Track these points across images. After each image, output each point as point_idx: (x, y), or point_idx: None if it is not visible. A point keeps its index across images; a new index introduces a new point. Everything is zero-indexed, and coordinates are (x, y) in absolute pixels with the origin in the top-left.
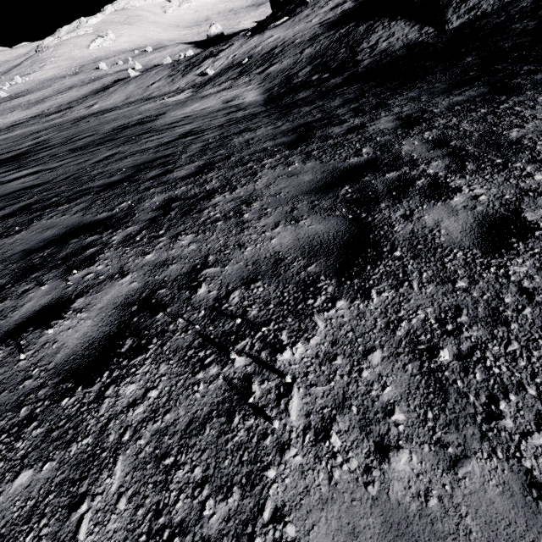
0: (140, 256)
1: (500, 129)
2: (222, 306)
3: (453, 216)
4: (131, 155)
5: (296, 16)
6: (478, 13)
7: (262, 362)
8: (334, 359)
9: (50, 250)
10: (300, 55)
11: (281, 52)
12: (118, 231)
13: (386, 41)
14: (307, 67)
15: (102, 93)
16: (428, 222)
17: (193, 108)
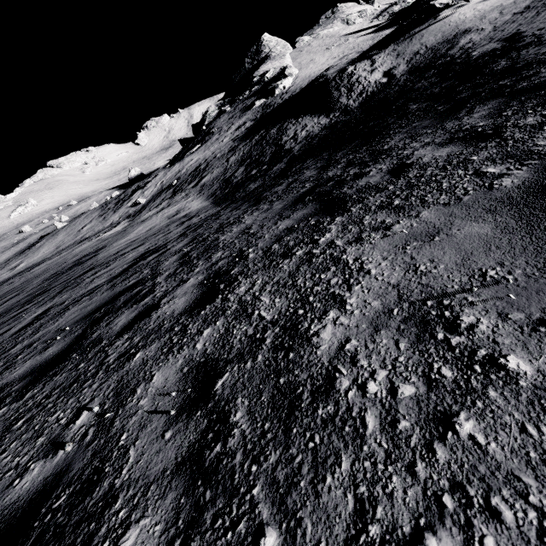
0: None
1: None
2: None
3: None
4: (75, 302)
5: (207, 142)
6: (369, 94)
7: None
8: None
9: None
10: (227, 163)
11: (207, 167)
12: None
13: (304, 131)
14: (240, 168)
15: (28, 251)
16: None
17: (137, 232)
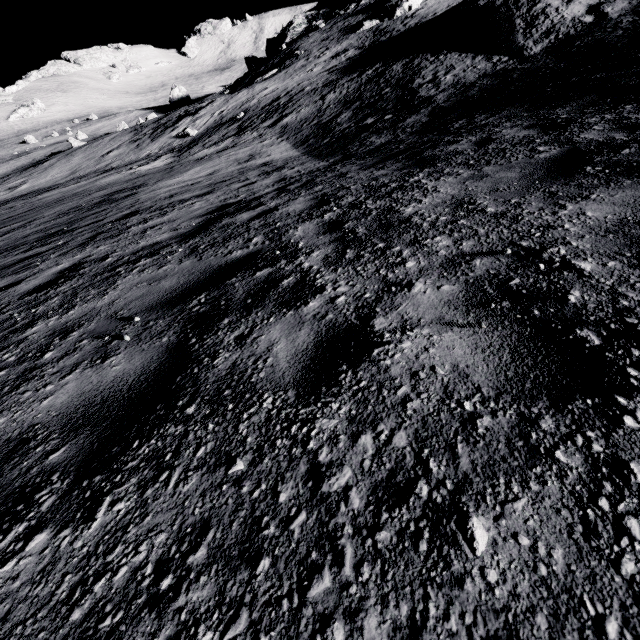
0: None
1: None
2: None
3: None
4: (127, 264)
5: (289, 68)
6: (560, 36)
7: None
8: None
9: None
10: (322, 101)
11: (291, 102)
12: None
13: (449, 74)
14: (345, 112)
15: (33, 169)
16: None
17: (193, 174)
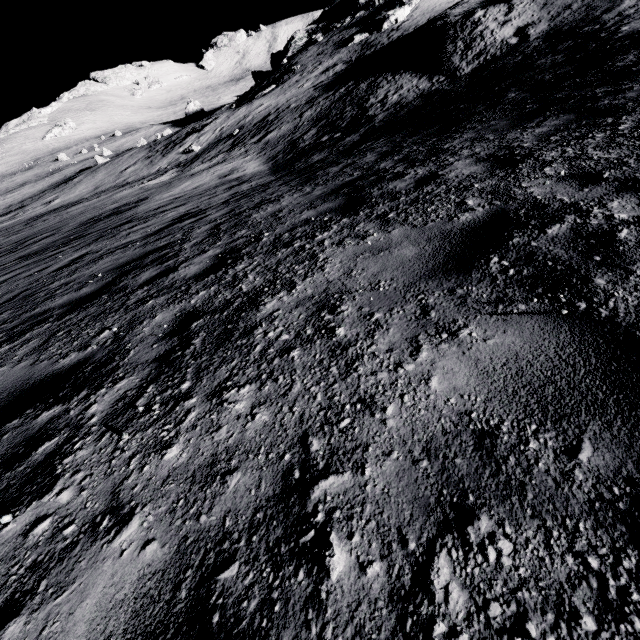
0: (151, 453)
1: None
2: (428, 631)
3: None
4: (109, 253)
5: (285, 83)
6: (488, 57)
7: None
8: None
9: None
10: (299, 119)
11: (277, 119)
12: (100, 392)
13: (396, 94)
14: (312, 129)
15: (64, 186)
16: None
17: (183, 188)
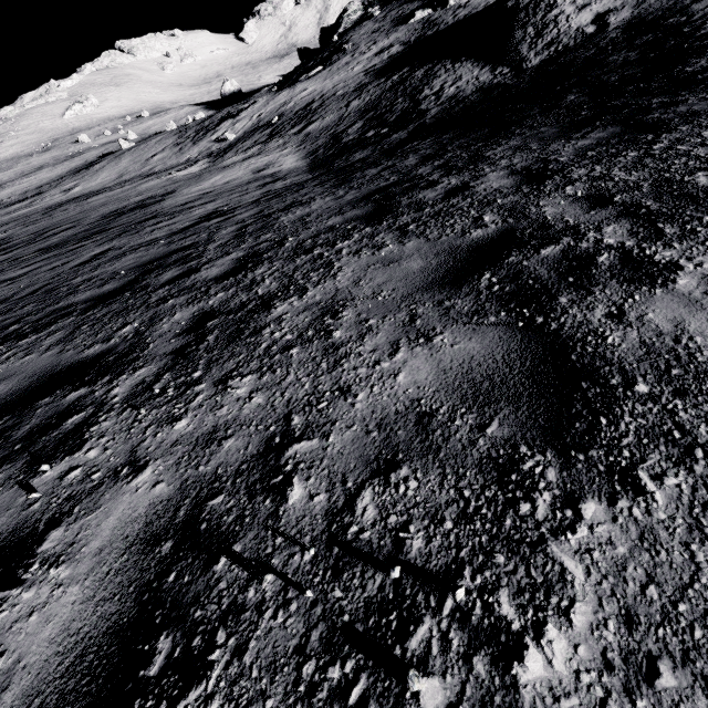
0: (164, 424)
1: (678, 175)
2: (346, 530)
3: (698, 310)
4: (132, 250)
5: (333, 65)
6: (560, 48)
7: (486, 691)
8: (654, 672)
9: (1, 422)
10: (346, 109)
11: (321, 107)
12: (122, 378)
13: (453, 86)
14: (358, 122)
15: (85, 172)
16: (660, 324)
17: (213, 182)
